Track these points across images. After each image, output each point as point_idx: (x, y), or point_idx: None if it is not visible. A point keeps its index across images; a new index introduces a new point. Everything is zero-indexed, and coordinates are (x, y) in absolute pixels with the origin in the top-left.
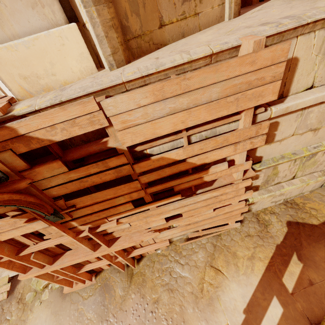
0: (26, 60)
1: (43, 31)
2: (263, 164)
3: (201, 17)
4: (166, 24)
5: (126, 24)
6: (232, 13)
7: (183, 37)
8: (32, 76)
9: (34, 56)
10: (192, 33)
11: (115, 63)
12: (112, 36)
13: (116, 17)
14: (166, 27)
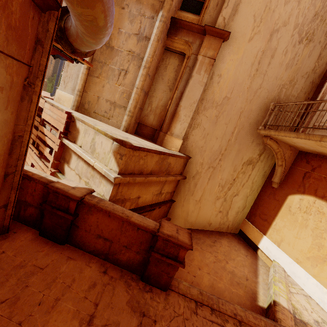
0: (62, 96)
1: (70, 94)
2: (61, 176)
3: (111, 121)
4: (96, 113)
5: (84, 104)
6: (122, 129)
7: (100, 121)
8: (60, 99)
9: (64, 96)
10: (105, 123)
11: (72, 108)
12: (76, 103)
13: (80, 100)
14: (96, 114)
